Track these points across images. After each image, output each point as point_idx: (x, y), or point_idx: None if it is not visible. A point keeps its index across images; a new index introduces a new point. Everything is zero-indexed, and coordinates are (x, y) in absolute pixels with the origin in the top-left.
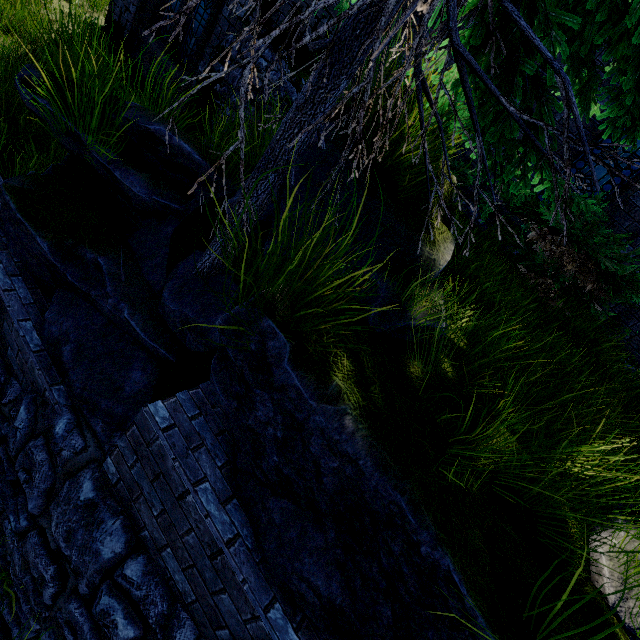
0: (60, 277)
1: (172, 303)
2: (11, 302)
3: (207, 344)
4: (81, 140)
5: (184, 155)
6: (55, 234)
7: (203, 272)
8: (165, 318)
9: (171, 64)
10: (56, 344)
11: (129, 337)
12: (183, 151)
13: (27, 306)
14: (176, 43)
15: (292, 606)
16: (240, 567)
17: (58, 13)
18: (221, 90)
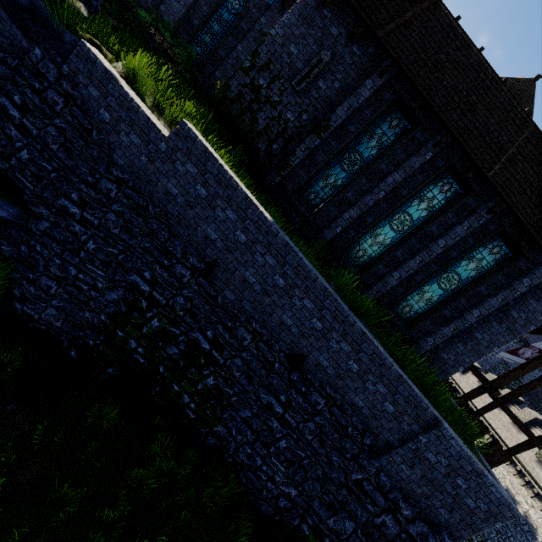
0: None
1: None
2: None
3: None
4: None
5: None
6: None
7: None
8: None
9: None
10: None
11: None
12: None
13: None
14: None
15: (19, 30)
16: (3, 15)
17: None
18: None
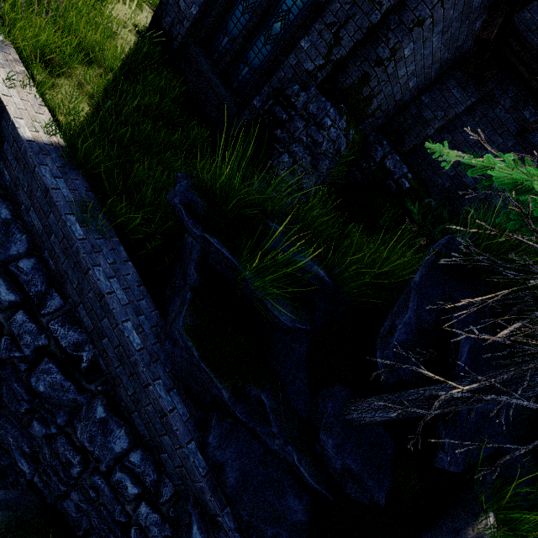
0: (225, 408)
1: (333, 450)
2: (177, 424)
3: (372, 500)
4: (243, 276)
5: (317, 277)
6: (231, 379)
7: (359, 422)
8: (323, 458)
9: (222, 87)
10: (220, 467)
11: (285, 466)
12: (317, 275)
13: (187, 423)
14: (227, 66)
15: None
16: None
17: (115, 20)
18: (281, 136)
